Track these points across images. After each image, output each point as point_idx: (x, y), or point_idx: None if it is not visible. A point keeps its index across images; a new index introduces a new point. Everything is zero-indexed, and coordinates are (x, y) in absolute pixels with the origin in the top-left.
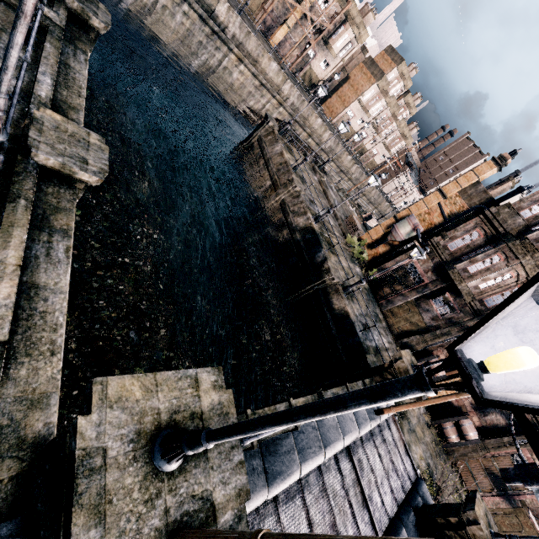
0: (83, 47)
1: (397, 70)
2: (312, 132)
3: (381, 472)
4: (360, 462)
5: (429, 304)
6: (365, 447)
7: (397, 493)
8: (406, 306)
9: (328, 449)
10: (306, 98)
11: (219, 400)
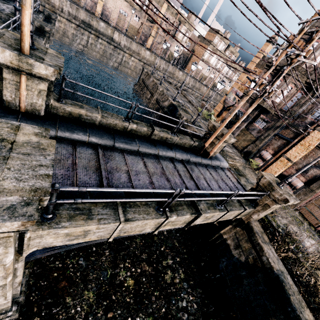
0: (43, 37)
1: (218, 36)
2: (179, 80)
3: (211, 178)
4: (191, 168)
5: (253, 126)
6: (197, 166)
7: (224, 189)
8: (242, 133)
9: (161, 149)
10: (169, 64)
11: (57, 55)
